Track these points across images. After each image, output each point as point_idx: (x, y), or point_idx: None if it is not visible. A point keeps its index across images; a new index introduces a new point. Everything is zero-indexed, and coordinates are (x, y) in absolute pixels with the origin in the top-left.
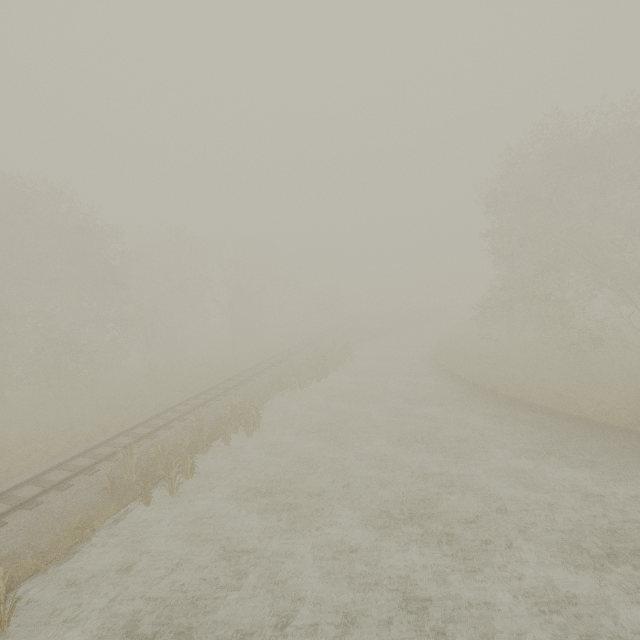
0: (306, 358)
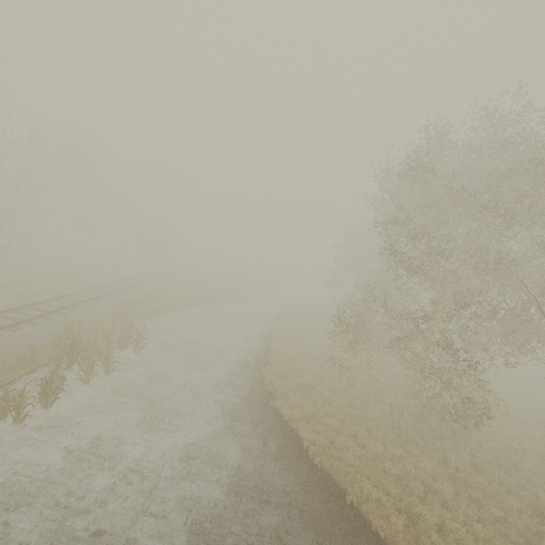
0: (31, 346)
